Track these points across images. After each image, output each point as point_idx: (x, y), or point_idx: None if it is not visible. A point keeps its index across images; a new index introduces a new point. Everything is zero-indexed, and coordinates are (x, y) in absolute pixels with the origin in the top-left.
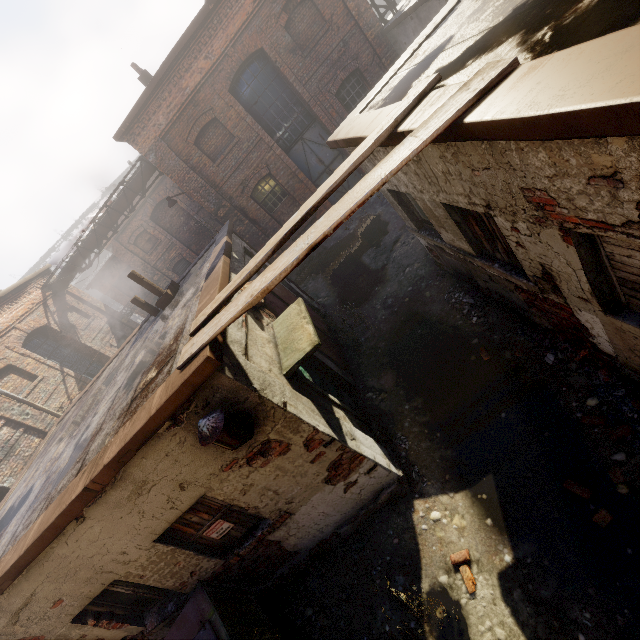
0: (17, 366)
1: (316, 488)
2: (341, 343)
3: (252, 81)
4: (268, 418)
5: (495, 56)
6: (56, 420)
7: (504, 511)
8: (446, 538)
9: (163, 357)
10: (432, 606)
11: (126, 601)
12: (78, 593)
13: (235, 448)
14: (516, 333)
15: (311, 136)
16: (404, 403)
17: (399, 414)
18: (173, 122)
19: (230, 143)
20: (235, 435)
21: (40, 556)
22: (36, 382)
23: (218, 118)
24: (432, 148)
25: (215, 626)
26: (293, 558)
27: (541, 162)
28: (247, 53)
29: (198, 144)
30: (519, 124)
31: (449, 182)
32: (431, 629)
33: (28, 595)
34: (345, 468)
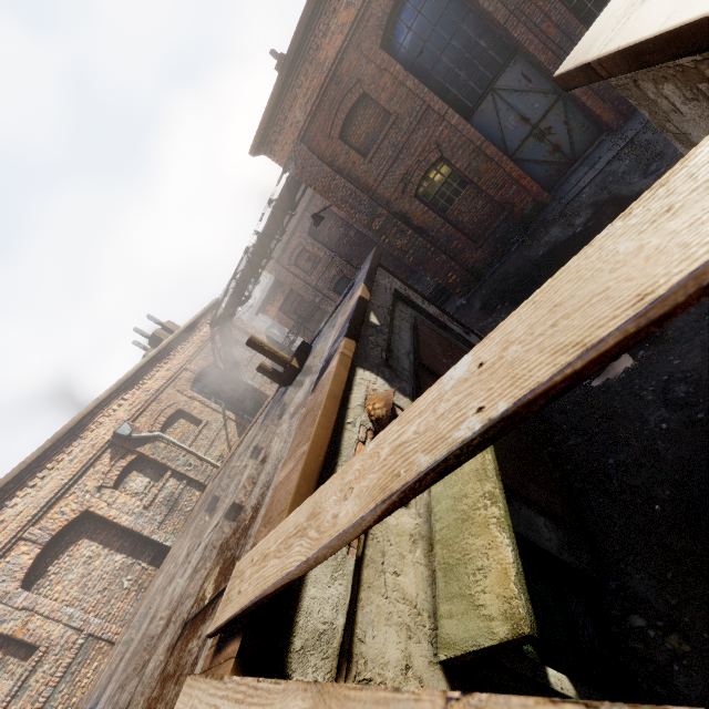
0: (185, 410)
1: None
2: (561, 451)
3: (414, 20)
4: None
5: None
6: (215, 471)
7: None
8: None
9: (229, 555)
10: None
11: None
12: None
13: None
14: None
15: (508, 81)
16: None
17: None
18: (312, 114)
19: (385, 125)
20: None
21: None
22: (200, 428)
23: (367, 92)
24: None
25: None
26: None
27: None
28: None
29: (344, 137)
30: None
31: None
32: None
33: None
34: None
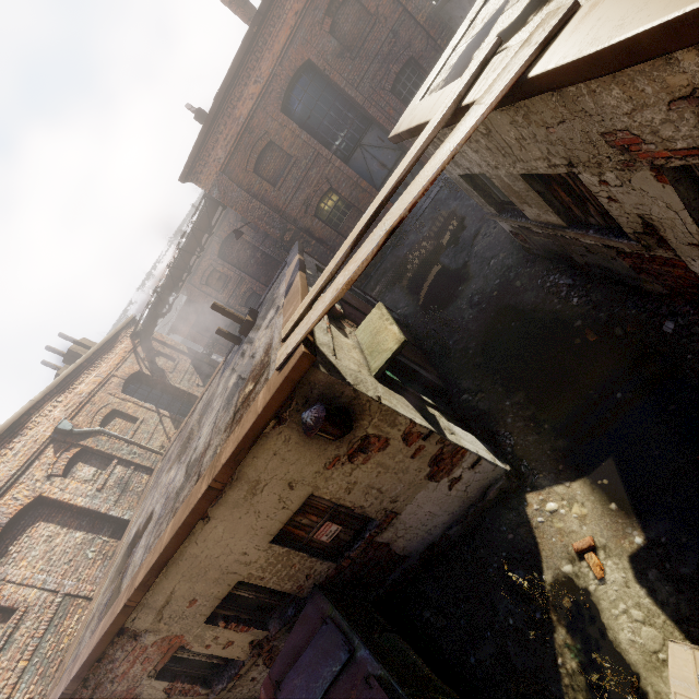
0: (120, 410)
1: (419, 485)
2: (428, 351)
3: (303, 96)
4: (364, 412)
5: (556, 4)
6: (160, 458)
7: (630, 493)
8: (566, 528)
9: (257, 371)
10: (558, 597)
11: (249, 606)
12: (209, 593)
13: (338, 438)
14: (626, 306)
15: (369, 140)
16: (504, 400)
17: (500, 411)
18: (231, 154)
19: (288, 164)
20: (336, 425)
21: (176, 555)
22: (138, 424)
23: (273, 141)
24: (501, 115)
25: (336, 621)
26: (404, 563)
27: (616, 100)
28: (295, 68)
29: (257, 171)
30: (582, 64)
31: (524, 148)
32: (559, 618)
33: (168, 593)
34: (447, 463)
